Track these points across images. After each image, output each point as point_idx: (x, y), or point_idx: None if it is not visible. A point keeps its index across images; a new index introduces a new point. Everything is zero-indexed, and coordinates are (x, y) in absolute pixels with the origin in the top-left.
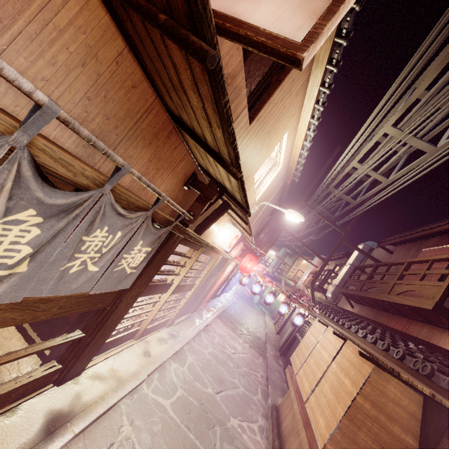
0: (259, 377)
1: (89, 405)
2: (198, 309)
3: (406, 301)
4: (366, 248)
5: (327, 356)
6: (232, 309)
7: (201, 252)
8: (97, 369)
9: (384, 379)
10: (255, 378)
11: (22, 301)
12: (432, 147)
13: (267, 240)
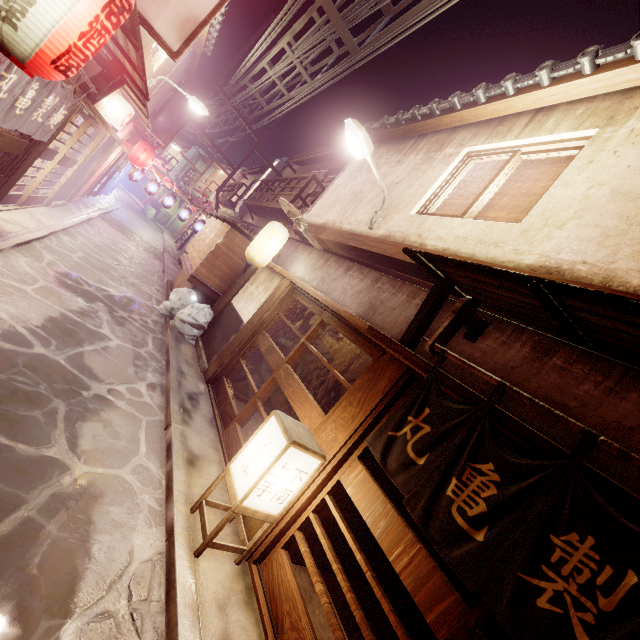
0: (156, 270)
1: (14, 233)
2: (73, 200)
3: (276, 205)
4: (281, 165)
5: (211, 234)
6: (117, 215)
7: (91, 125)
8: (0, 216)
9: (235, 235)
10: (151, 269)
11: None
12: (310, 80)
13: (168, 127)
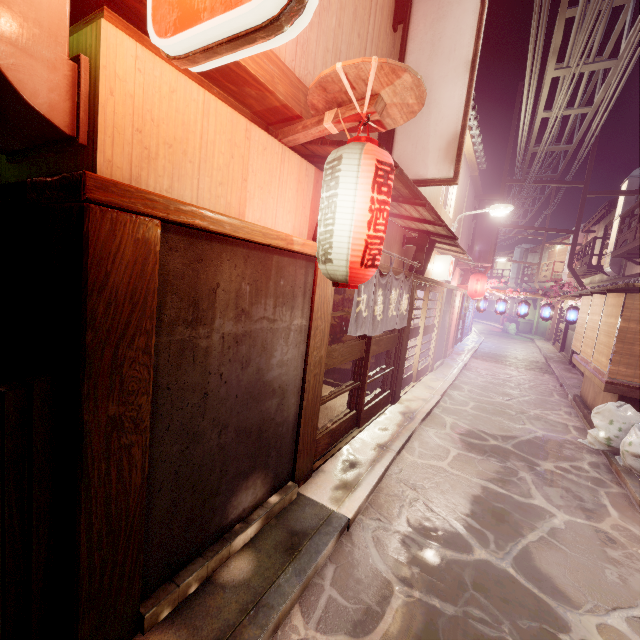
0: (550, 387)
1: (417, 409)
2: (446, 355)
3: None
4: (634, 182)
5: (597, 318)
6: (484, 347)
7: (429, 291)
8: (406, 397)
9: (639, 300)
10: (544, 388)
11: (375, 340)
12: (612, 62)
13: (485, 249)
